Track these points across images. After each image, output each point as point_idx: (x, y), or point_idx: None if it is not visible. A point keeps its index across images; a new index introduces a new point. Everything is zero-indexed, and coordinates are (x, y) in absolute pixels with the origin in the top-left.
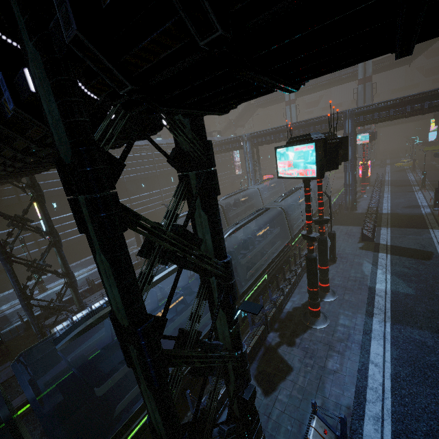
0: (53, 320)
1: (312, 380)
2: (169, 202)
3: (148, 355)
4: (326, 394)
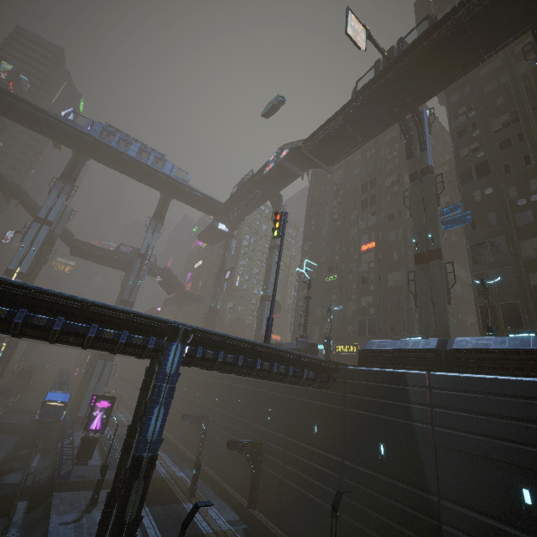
0: None
1: None
2: None
3: None
4: None
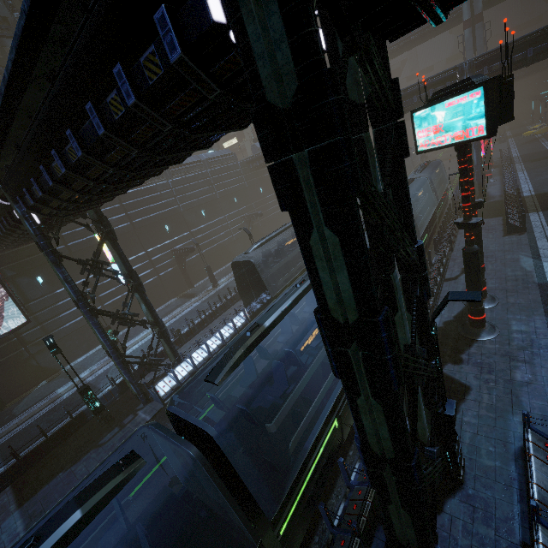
0: (147, 380)
1: (501, 396)
2: (236, 230)
3: (389, 351)
4: (526, 408)
